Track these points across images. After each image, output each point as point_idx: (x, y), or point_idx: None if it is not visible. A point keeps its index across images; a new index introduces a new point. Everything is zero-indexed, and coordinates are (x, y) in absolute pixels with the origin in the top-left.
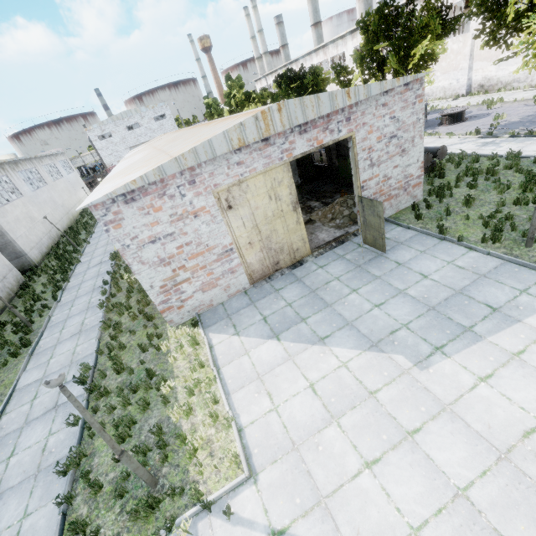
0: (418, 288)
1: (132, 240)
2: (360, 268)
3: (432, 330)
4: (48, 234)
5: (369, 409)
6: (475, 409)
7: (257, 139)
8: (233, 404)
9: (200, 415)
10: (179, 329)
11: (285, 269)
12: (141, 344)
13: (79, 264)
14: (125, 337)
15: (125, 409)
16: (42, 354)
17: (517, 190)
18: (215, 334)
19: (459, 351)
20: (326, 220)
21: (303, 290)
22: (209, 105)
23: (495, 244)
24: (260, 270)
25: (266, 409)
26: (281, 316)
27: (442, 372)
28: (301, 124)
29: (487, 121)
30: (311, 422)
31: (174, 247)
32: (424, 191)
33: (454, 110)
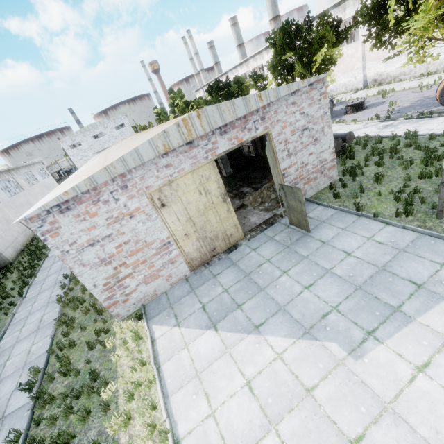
0: (343, 266)
1: (71, 246)
2: (288, 249)
3: (361, 312)
4: (23, 232)
5: (307, 411)
6: (418, 408)
7: (181, 143)
8: (171, 408)
9: (138, 425)
10: (124, 323)
11: (221, 253)
12: (87, 342)
13: (46, 258)
14: (76, 333)
15: (66, 420)
16: (0, 356)
17: (420, 165)
18: (158, 326)
19: (391, 335)
20: (256, 204)
21: (238, 274)
22: (158, 113)
23: (408, 217)
24: (199, 258)
25: (204, 414)
26: (219, 304)
27: (377, 361)
28: (220, 126)
29: (384, 107)
30: (249, 430)
31: (113, 247)
32: (338, 171)
33: (355, 101)
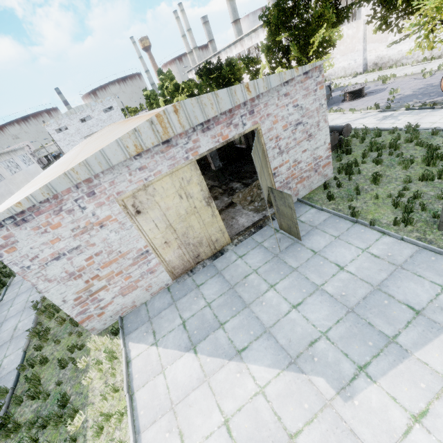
0: (335, 283)
1: (32, 261)
2: (277, 258)
3: (353, 341)
4: None
5: None
6: None
7: (156, 143)
8: None
9: None
10: (98, 340)
11: (206, 260)
12: (58, 361)
13: None
14: (50, 347)
15: None
16: None
17: (421, 164)
18: (135, 344)
19: (385, 372)
20: (246, 203)
21: (223, 285)
22: (148, 96)
23: (407, 226)
24: (181, 265)
25: None
26: (200, 321)
27: (369, 405)
28: (202, 122)
29: (384, 95)
30: None
31: (83, 259)
32: (334, 168)
33: (354, 88)
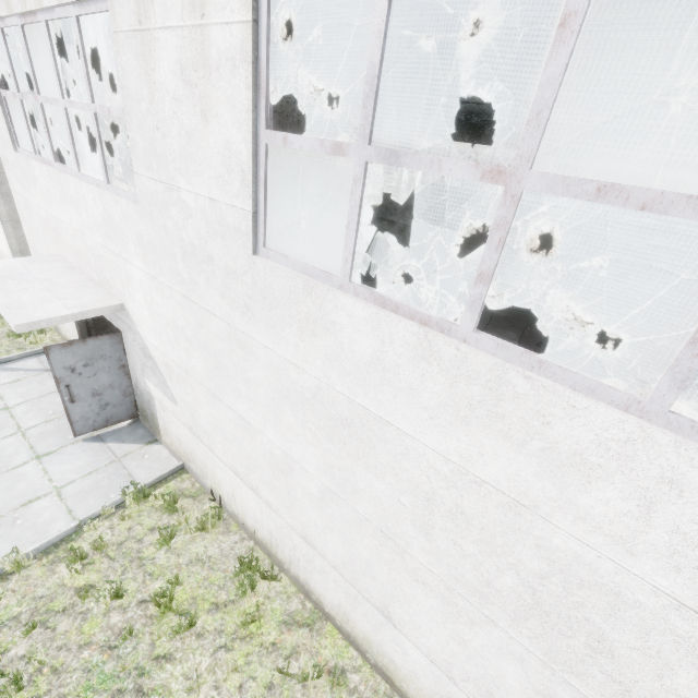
0: None
1: None
2: None
3: None
4: None
5: None
6: None
7: None
8: None
9: None
10: None
11: None
12: None
13: None
14: None
15: None
16: None
17: None
18: None
19: None
20: None
21: None
22: None
23: None
24: None
25: None
26: None
27: None
28: None
29: None
30: None
31: None
32: None
33: None
